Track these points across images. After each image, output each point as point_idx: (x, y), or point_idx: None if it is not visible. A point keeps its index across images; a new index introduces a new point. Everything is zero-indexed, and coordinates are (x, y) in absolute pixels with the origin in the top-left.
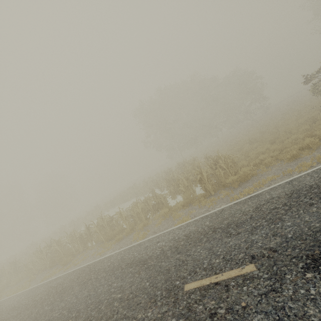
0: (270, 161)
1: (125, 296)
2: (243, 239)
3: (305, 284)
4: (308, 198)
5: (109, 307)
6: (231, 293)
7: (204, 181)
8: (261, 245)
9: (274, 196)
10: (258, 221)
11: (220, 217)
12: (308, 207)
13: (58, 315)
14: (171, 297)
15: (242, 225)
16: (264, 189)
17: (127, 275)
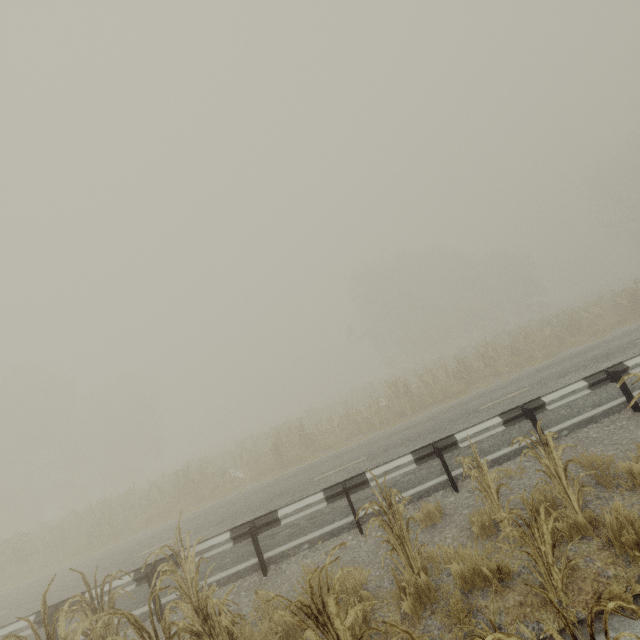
0: None
1: None
2: None
3: None
4: None
5: None
6: None
7: None
8: None
9: None
10: None
11: None
12: None
13: None
14: None
15: None
16: None
17: None
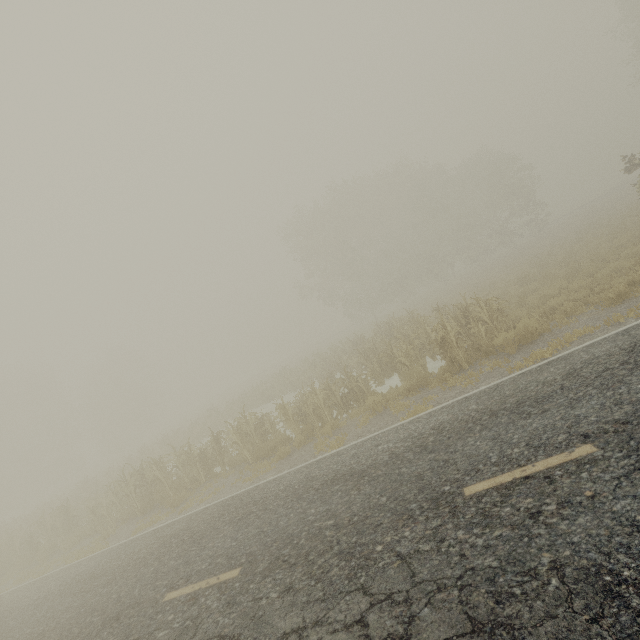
0: (572, 308)
1: (344, 521)
2: (557, 417)
3: None
4: None
5: (317, 539)
6: (560, 484)
7: (450, 343)
8: (596, 419)
9: (598, 354)
10: (578, 390)
11: (497, 396)
12: None
13: (207, 566)
14: (443, 506)
15: (547, 400)
16: (574, 348)
17: (332, 495)
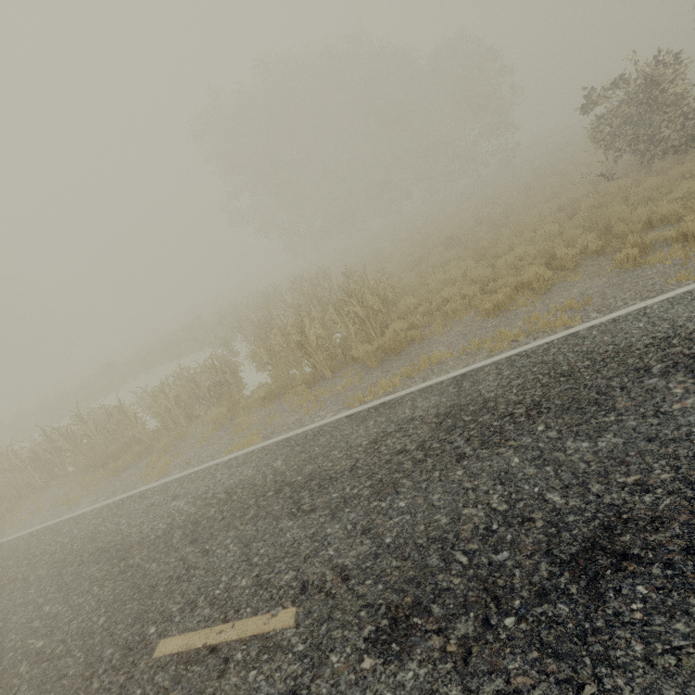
0: (455, 309)
1: (49, 649)
2: (312, 529)
3: (350, 688)
4: (464, 437)
5: (8, 676)
6: (224, 684)
7: (308, 349)
8: (332, 556)
9: (416, 414)
10: (358, 482)
11: (306, 453)
12: (452, 464)
13: None
14: (124, 670)
15: (328, 488)
16: (412, 389)
17: (79, 585)
